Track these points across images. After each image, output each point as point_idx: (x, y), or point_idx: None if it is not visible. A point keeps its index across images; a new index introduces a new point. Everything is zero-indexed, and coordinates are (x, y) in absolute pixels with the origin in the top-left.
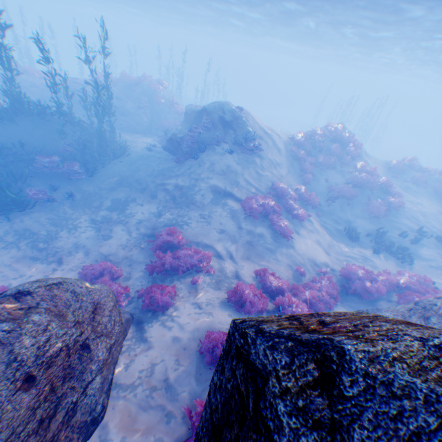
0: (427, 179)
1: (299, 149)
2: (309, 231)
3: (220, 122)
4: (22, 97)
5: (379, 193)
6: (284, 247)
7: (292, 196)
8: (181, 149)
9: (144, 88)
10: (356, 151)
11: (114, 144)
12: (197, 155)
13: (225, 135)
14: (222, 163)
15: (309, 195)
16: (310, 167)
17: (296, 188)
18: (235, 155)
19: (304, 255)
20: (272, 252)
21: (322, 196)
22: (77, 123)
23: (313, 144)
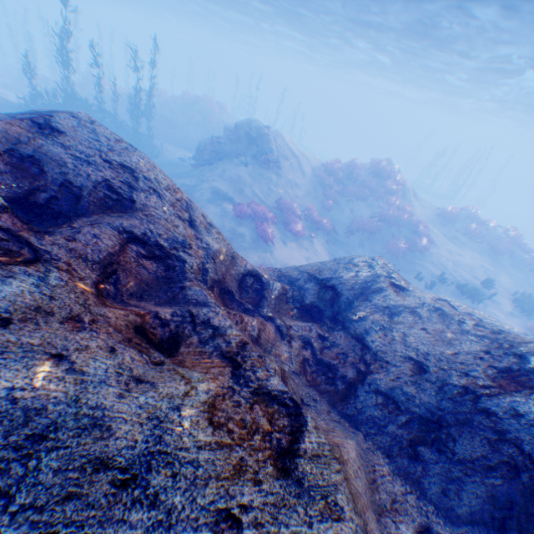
0: (486, 234)
1: (329, 176)
2: (303, 249)
3: (245, 136)
4: (75, 94)
5: (408, 233)
6: (262, 250)
7: (297, 214)
8: (202, 156)
9: (200, 107)
10: (395, 188)
11: (150, 149)
12: (213, 162)
13: (247, 149)
14: (233, 171)
15: (321, 219)
16: (334, 194)
17: (307, 208)
18: (250, 168)
19: (281, 261)
20: (246, 250)
21: (343, 227)
22: (119, 125)
23: (348, 174)
